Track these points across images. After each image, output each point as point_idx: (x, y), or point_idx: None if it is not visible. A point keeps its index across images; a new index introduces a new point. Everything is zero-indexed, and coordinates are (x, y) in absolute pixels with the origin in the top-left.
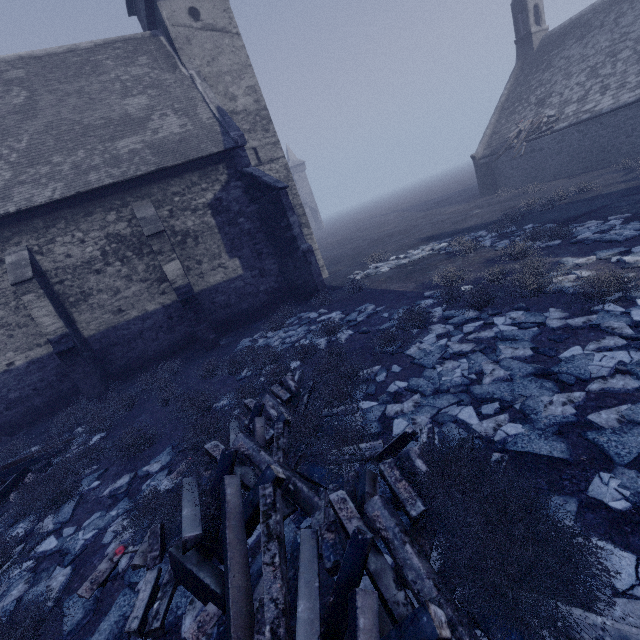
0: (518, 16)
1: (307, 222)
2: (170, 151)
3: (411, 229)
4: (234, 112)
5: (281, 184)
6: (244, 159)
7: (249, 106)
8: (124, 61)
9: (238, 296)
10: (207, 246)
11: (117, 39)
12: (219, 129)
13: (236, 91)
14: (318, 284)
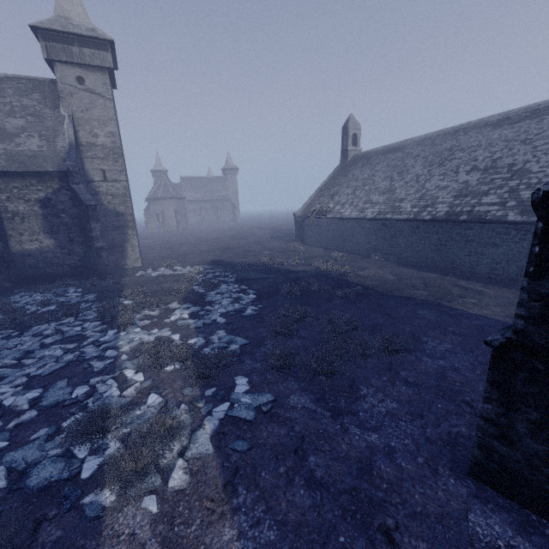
0: (344, 136)
1: (133, 226)
2: (19, 161)
3: (233, 249)
4: (94, 144)
5: (92, 202)
6: (76, 179)
7: (107, 143)
8: (21, 93)
9: (46, 263)
10: (31, 225)
11: (24, 77)
12: (64, 156)
13: (99, 132)
14: (103, 271)
